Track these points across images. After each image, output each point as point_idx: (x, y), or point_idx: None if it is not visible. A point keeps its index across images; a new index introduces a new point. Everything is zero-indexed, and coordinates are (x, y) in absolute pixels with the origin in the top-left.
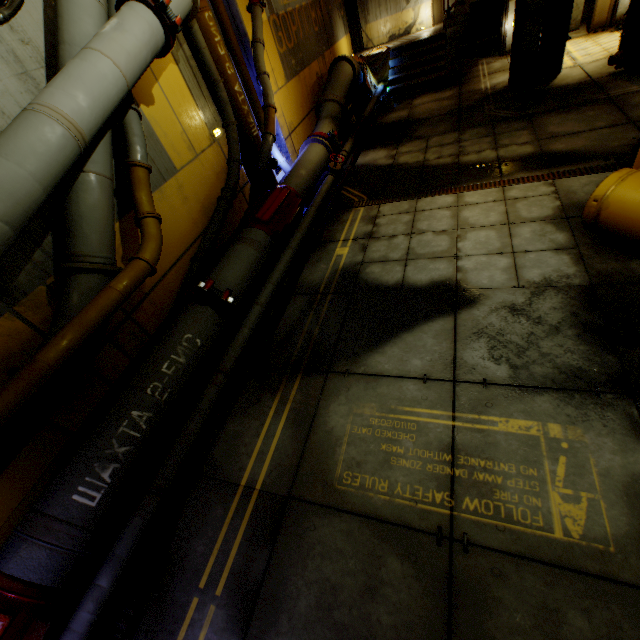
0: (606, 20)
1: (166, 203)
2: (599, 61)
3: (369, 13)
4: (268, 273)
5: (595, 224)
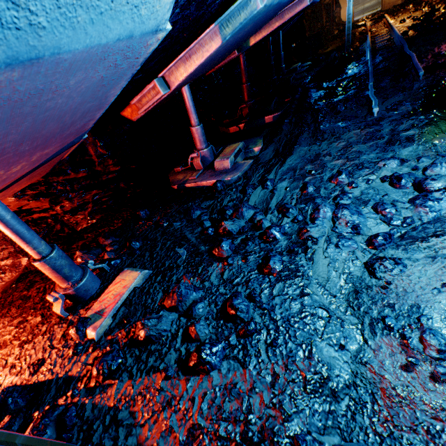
0: None
1: None
2: None
3: None
4: None
5: None
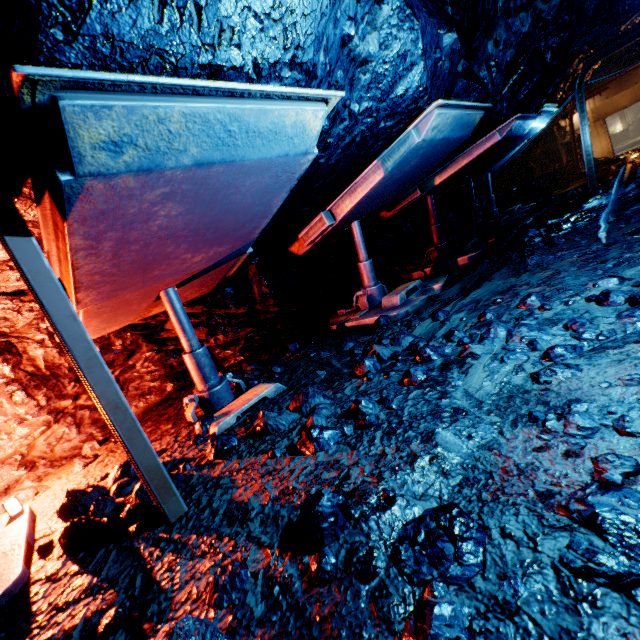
0: None
1: None
2: None
3: None
4: None
5: None
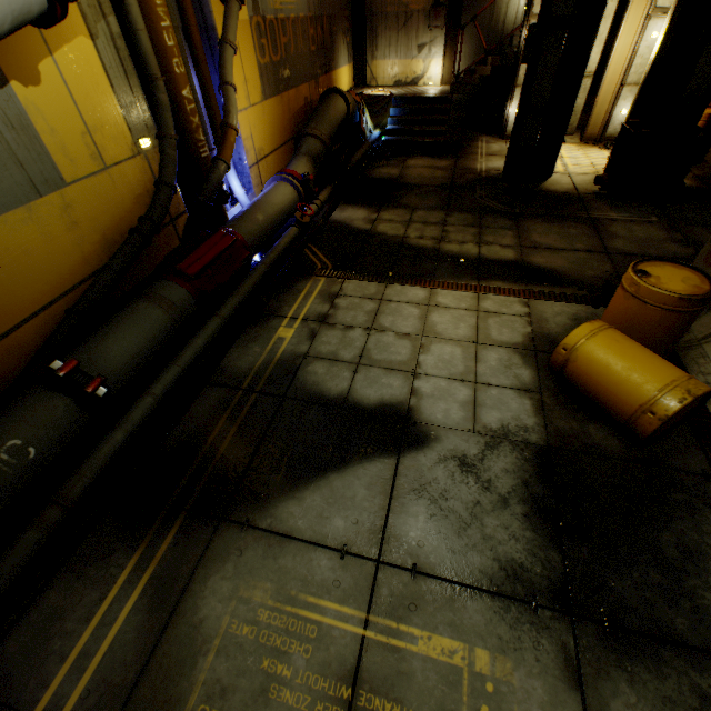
0: (597, 135)
1: (36, 226)
2: (587, 175)
3: (378, 49)
4: (184, 342)
5: (561, 373)
